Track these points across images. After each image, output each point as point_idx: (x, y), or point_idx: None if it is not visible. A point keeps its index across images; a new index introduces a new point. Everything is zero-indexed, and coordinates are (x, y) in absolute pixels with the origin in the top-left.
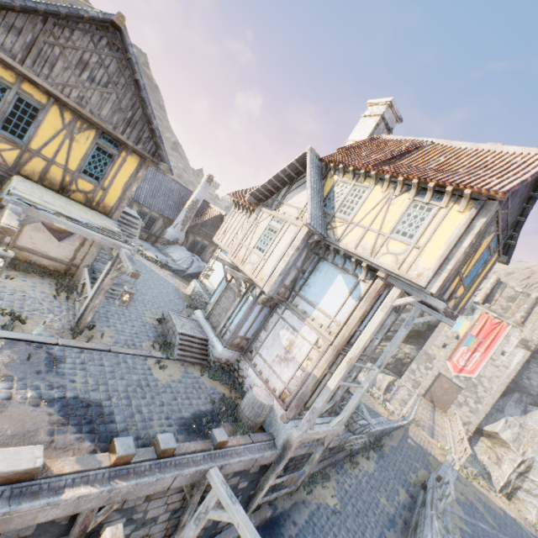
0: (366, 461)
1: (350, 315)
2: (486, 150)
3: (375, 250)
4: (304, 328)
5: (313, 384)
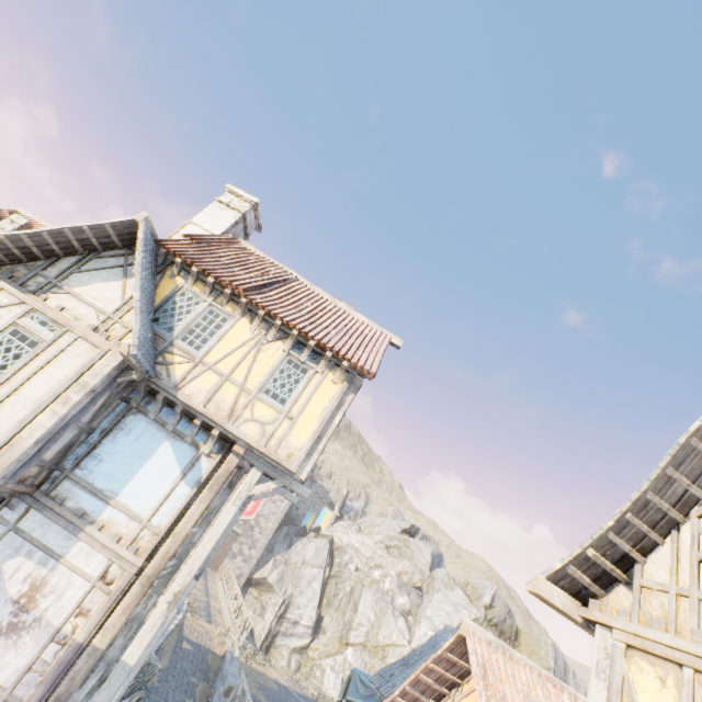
0: None
1: (180, 514)
2: (344, 310)
3: (236, 412)
4: (78, 547)
5: (91, 668)
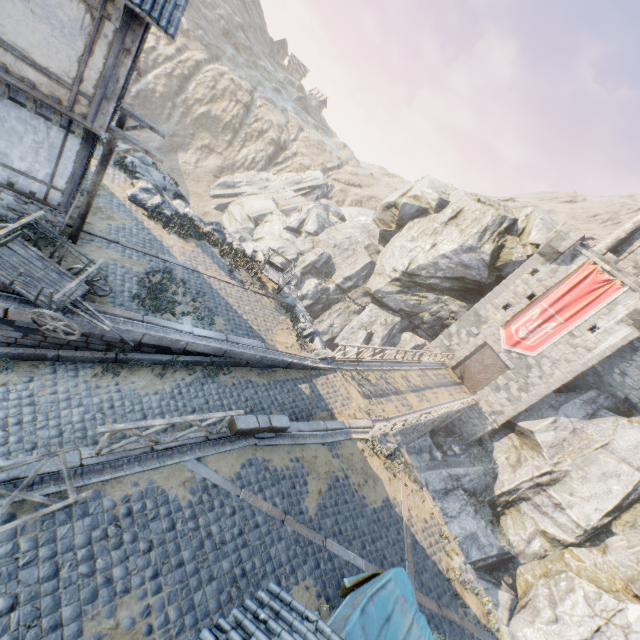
0: (151, 379)
1: None
2: None
3: None
4: None
5: None
